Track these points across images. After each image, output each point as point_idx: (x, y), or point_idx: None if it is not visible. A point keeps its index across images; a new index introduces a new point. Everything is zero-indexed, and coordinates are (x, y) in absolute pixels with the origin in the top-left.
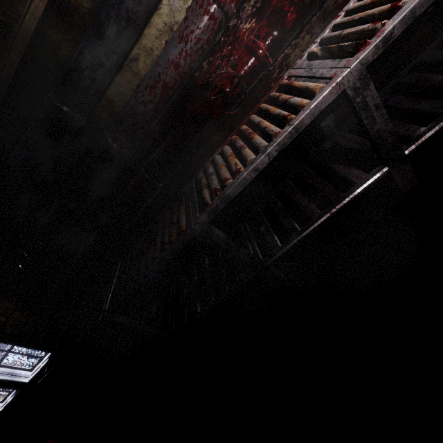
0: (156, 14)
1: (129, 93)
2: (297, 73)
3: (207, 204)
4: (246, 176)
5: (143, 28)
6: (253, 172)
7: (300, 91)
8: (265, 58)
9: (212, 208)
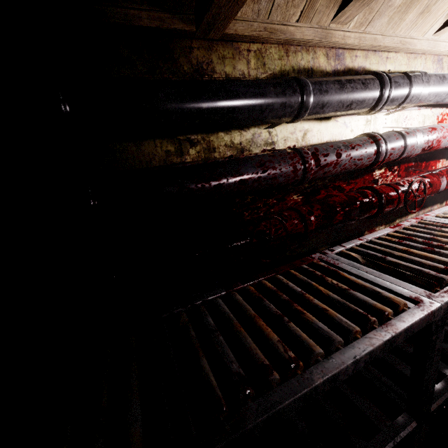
0: (239, 131)
1: (156, 162)
2: (337, 264)
3: (222, 408)
4: (320, 385)
5: (221, 129)
6: (330, 381)
7: (362, 288)
8: (310, 232)
9: (243, 432)
